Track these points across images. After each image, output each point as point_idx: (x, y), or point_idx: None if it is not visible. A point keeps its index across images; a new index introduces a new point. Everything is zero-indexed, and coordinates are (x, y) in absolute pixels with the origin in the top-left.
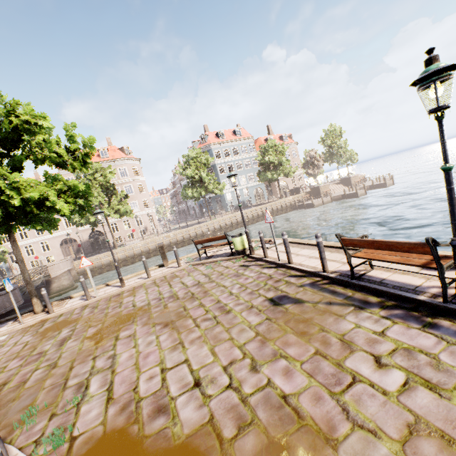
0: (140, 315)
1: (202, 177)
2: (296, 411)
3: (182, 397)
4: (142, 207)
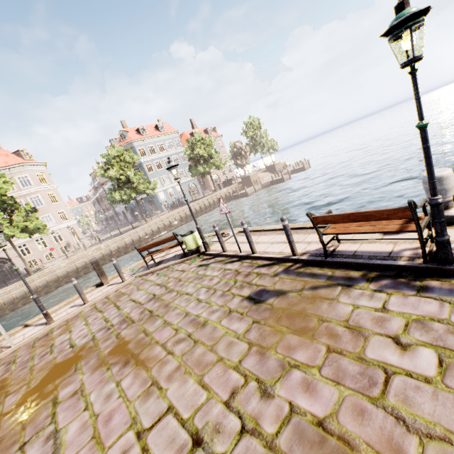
0: (85, 358)
1: (129, 177)
2: (344, 440)
3: None
4: (58, 220)
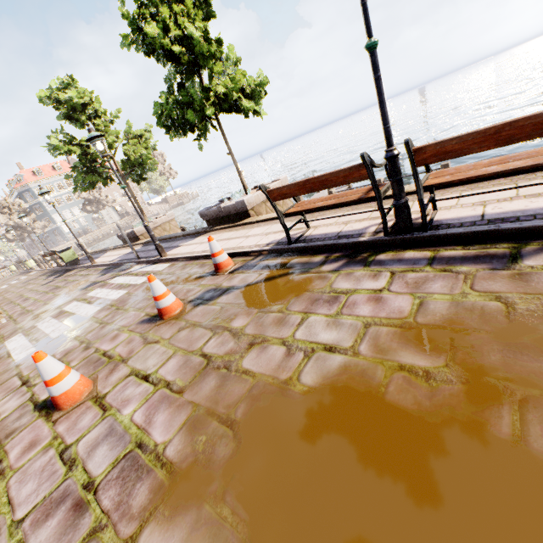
0: None
1: (18, 222)
2: None
3: None
4: None
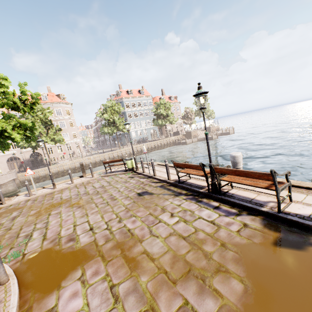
0: (65, 203)
1: (115, 120)
2: (131, 234)
3: (82, 234)
4: (71, 137)
